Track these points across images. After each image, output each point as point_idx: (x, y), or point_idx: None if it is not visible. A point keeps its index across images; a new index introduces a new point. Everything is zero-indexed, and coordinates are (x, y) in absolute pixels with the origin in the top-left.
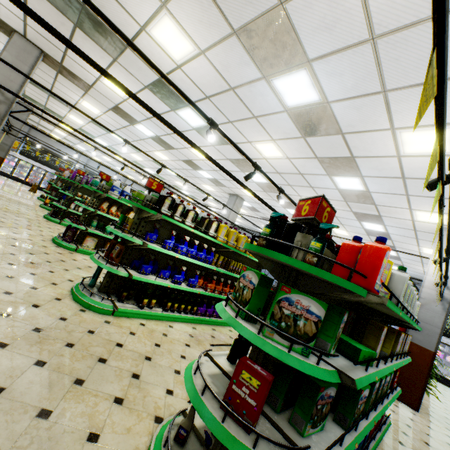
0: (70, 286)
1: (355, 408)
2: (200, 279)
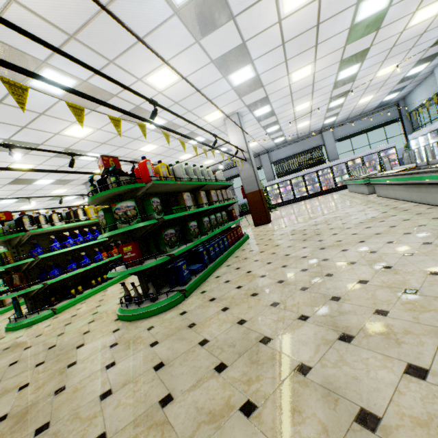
0: (3, 331)
1: (190, 232)
2: (103, 253)
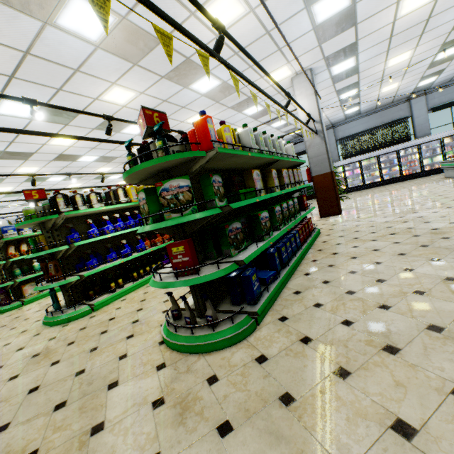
0: (41, 323)
1: (261, 226)
2: (146, 241)
